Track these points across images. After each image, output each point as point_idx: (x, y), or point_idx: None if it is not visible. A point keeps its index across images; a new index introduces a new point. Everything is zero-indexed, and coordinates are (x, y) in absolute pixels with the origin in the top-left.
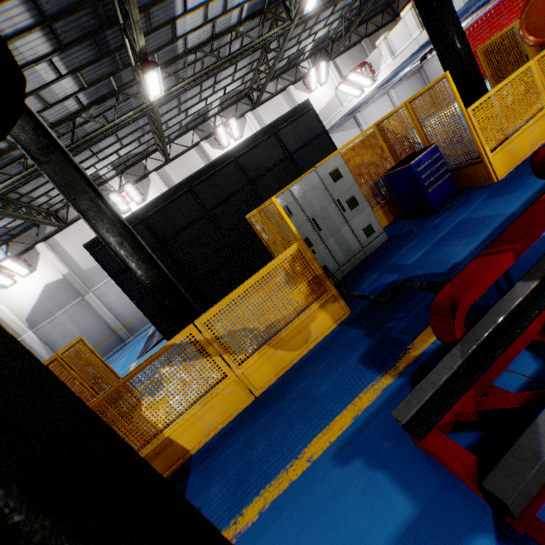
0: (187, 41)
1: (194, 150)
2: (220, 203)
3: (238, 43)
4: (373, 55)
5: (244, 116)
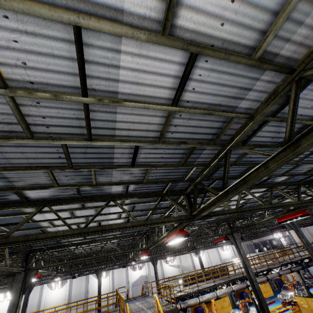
0: None
1: (189, 254)
2: None
3: None
4: None
5: (204, 250)
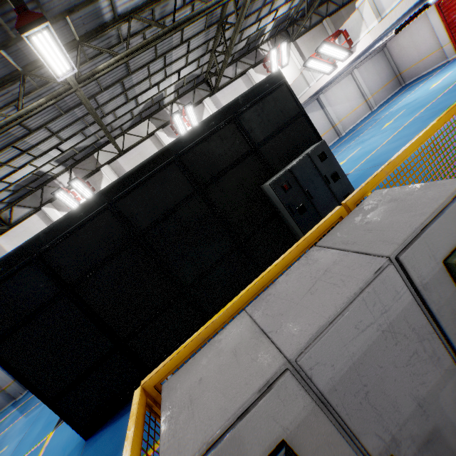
0: (115, 2)
1: (149, 140)
2: (155, 221)
3: (188, 13)
4: (351, 21)
5: (202, 102)
